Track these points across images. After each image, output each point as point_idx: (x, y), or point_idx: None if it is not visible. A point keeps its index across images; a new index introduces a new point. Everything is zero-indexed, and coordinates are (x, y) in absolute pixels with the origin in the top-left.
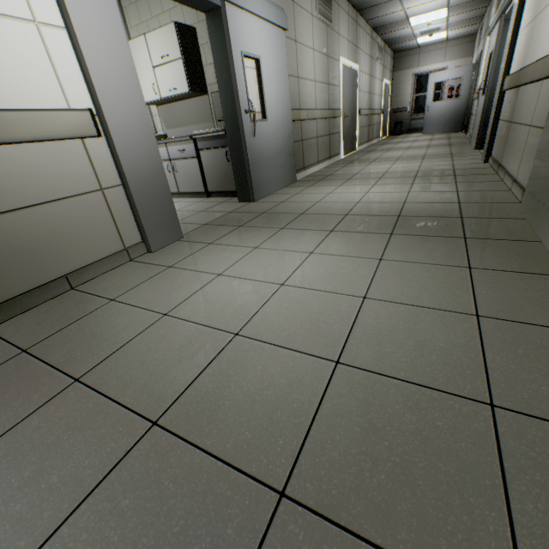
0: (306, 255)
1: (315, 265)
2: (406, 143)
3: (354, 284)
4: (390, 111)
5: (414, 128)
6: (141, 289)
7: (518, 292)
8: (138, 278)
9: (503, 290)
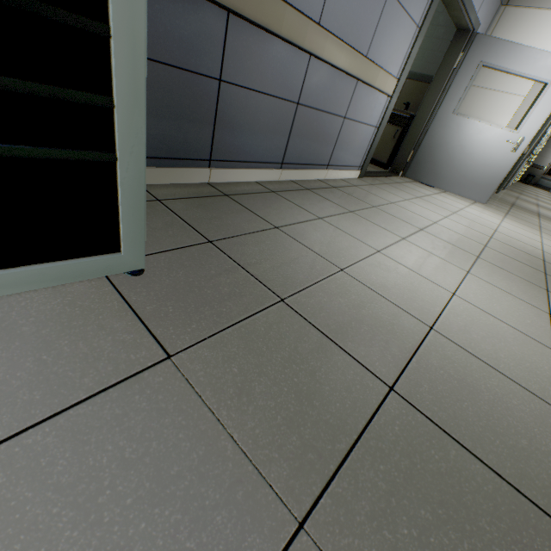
0: None
1: None
2: (543, 194)
3: None
4: (530, 164)
5: (540, 184)
6: (518, 204)
7: None
8: (509, 200)
9: None
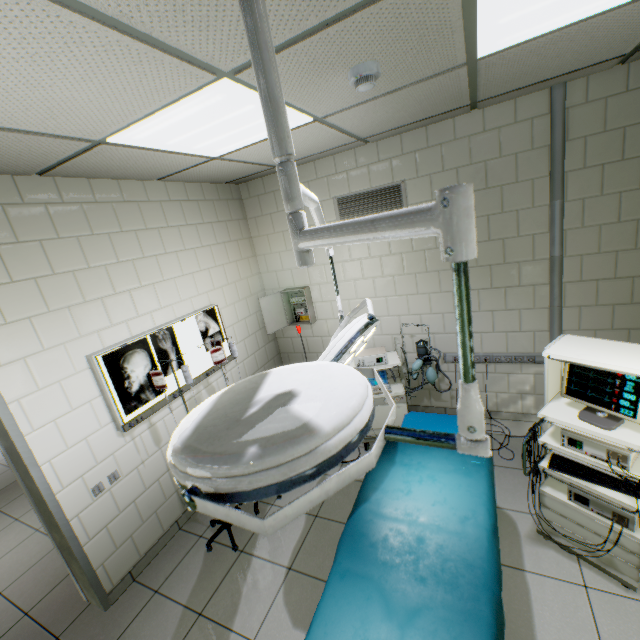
0: (32, 533)
1: (21, 548)
2: None
3: (14, 575)
4: None
5: None
6: None
7: (74, 587)
8: None
9: (70, 584)
